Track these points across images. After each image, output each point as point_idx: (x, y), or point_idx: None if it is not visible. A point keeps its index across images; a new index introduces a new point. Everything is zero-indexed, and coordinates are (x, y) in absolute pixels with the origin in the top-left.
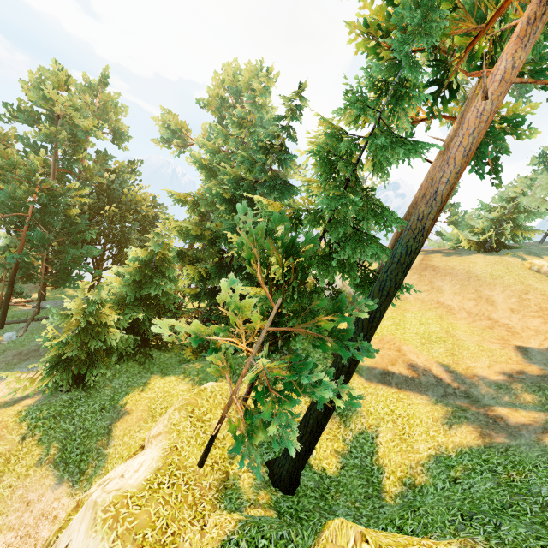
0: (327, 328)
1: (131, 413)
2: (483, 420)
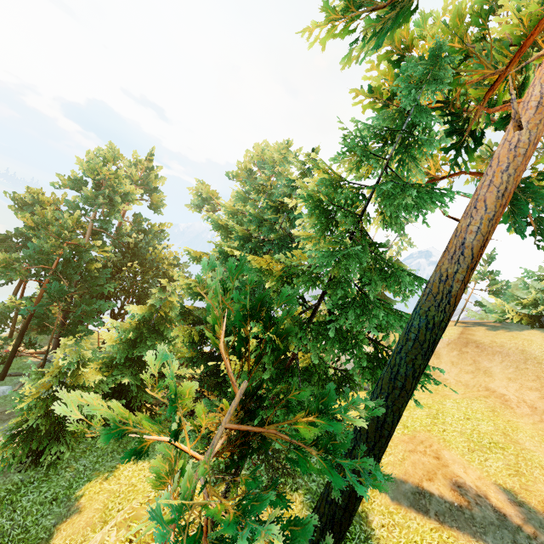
0: (307, 435)
1: (82, 512)
2: None
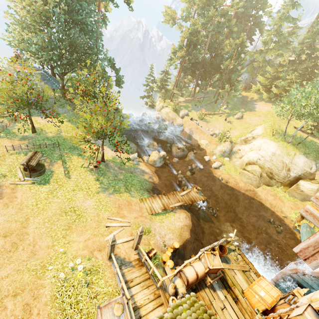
0: None
1: None
2: None
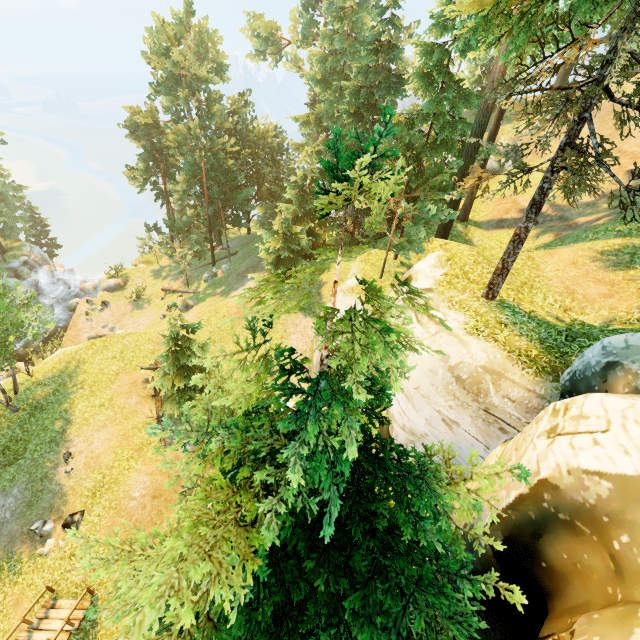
0: (435, 185)
1: (328, 283)
2: (562, 228)
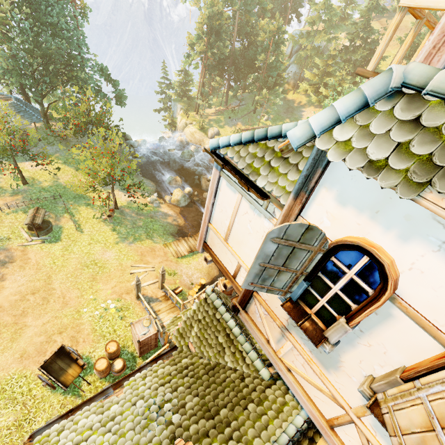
0: None
1: None
2: None
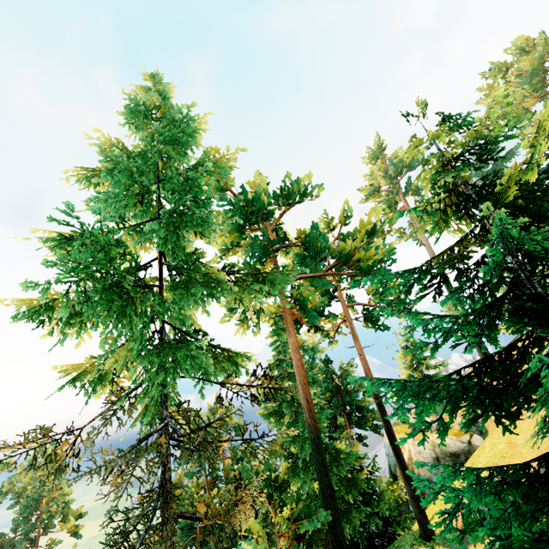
0: (296, 514)
1: None
2: None
